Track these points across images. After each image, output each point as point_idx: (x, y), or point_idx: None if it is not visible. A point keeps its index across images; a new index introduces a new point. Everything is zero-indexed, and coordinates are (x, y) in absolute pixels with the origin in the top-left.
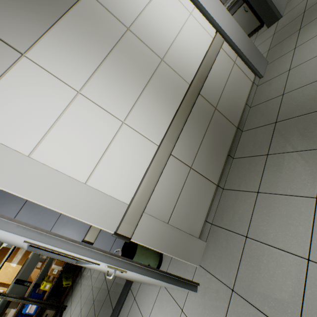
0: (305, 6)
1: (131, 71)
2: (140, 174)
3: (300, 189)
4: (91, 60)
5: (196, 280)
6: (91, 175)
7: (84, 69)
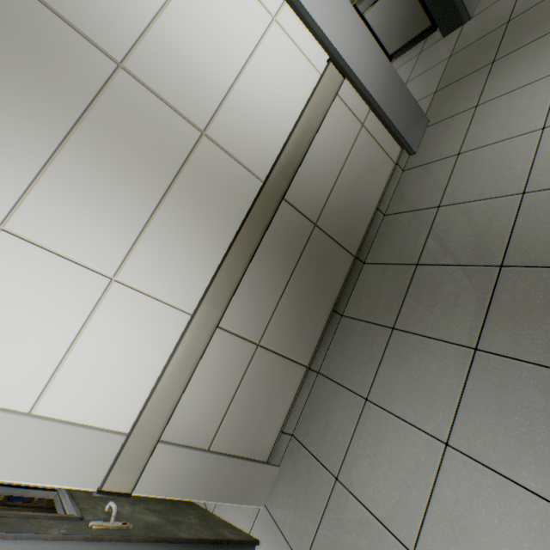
0: (512, 8)
1: (128, 165)
2: (153, 374)
3: (427, 418)
4: (28, 148)
5: (257, 530)
6: (43, 395)
7: (11, 172)
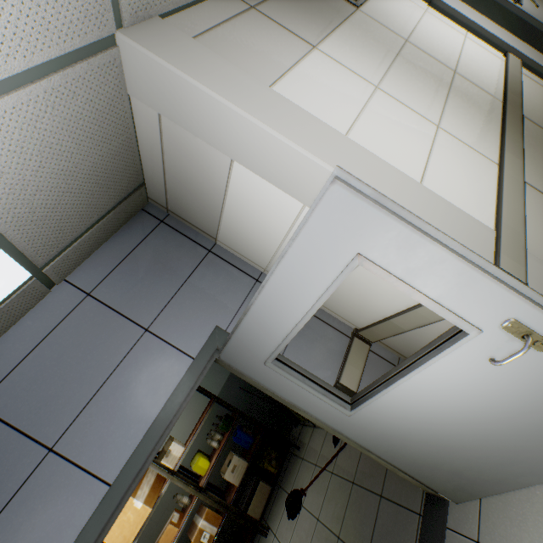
0: None
1: (424, 77)
2: (488, 195)
3: None
4: (379, 61)
5: None
6: (422, 180)
7: (375, 67)
